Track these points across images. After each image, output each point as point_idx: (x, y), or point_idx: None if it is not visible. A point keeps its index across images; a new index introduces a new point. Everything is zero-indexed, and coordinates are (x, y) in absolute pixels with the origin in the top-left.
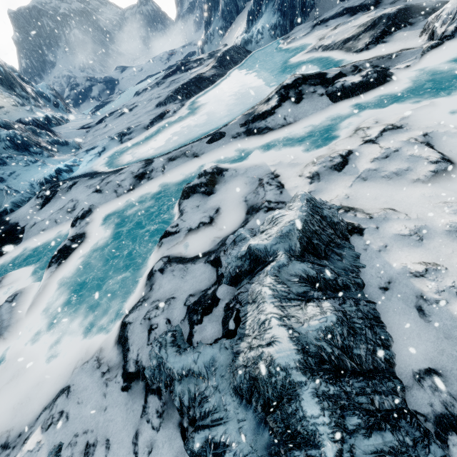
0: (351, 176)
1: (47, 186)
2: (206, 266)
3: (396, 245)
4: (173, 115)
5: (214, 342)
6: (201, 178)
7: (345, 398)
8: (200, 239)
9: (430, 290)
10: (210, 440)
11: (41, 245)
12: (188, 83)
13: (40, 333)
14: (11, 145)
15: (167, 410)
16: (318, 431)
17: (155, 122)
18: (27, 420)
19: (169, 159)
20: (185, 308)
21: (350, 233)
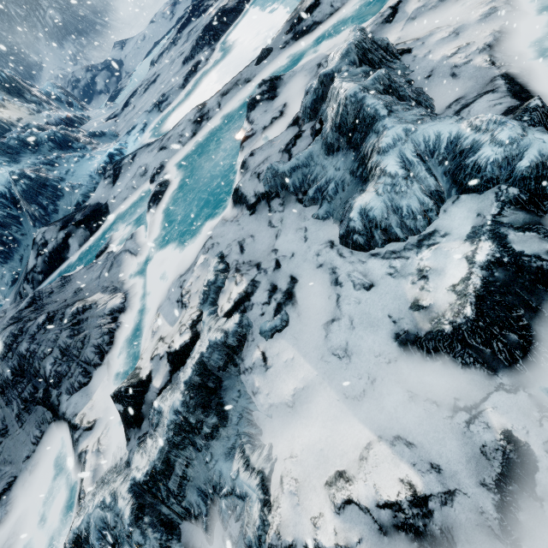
0: (402, 22)
1: (109, 167)
2: (288, 131)
3: (438, 47)
4: (206, 63)
5: (308, 146)
6: (262, 87)
7: (393, 103)
8: (276, 131)
9: (460, 59)
10: (318, 188)
11: (129, 210)
12: (211, 22)
13: (166, 243)
14: (54, 145)
15: (286, 200)
16: (376, 109)
17: (189, 78)
18: (188, 265)
19: (222, 95)
20: (280, 153)
21: (400, 55)
